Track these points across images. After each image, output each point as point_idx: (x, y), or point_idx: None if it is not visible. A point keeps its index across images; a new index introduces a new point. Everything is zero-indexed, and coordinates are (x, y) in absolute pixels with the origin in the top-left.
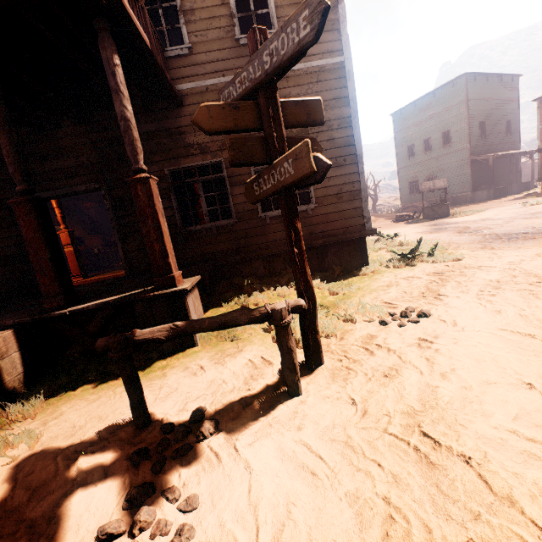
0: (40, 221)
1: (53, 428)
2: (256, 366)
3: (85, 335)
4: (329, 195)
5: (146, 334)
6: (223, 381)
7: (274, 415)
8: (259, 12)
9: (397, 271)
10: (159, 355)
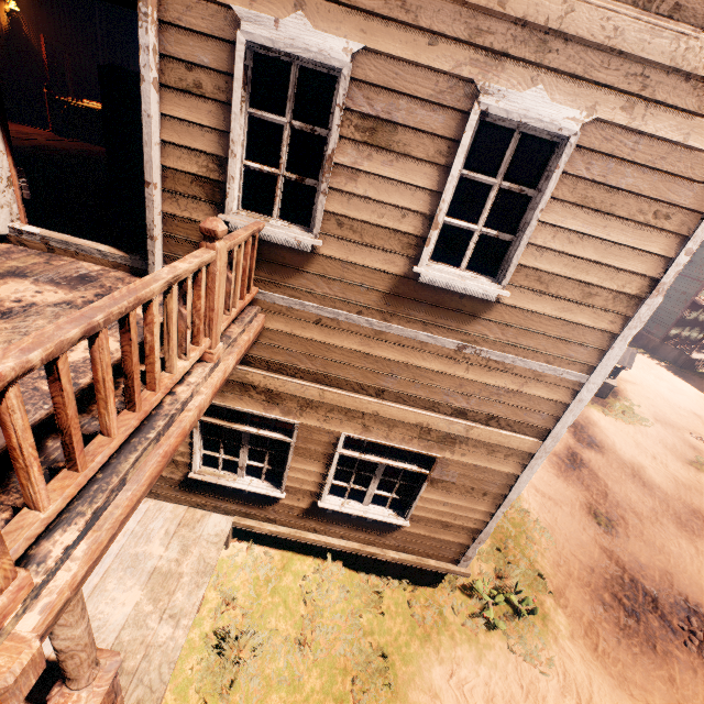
0: None
1: None
2: None
3: None
4: (434, 518)
5: None
6: None
7: None
8: (492, 232)
9: (461, 646)
10: None
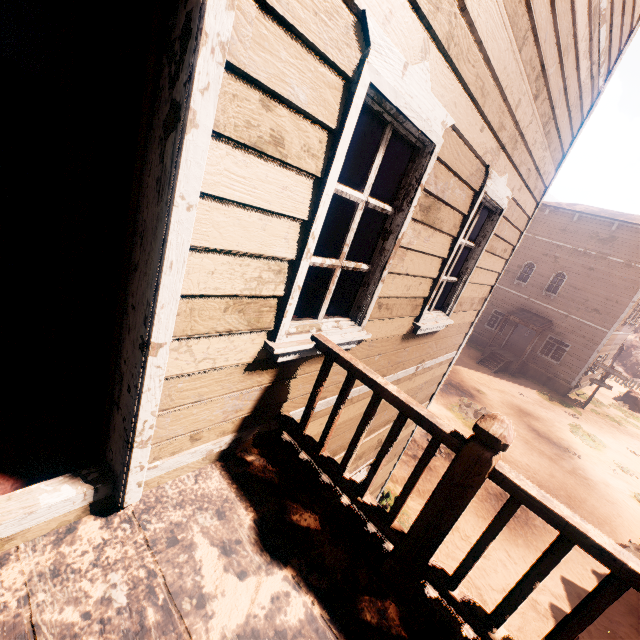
0: None
1: None
2: None
3: None
4: None
5: None
6: None
7: None
8: (451, 279)
9: None
10: None
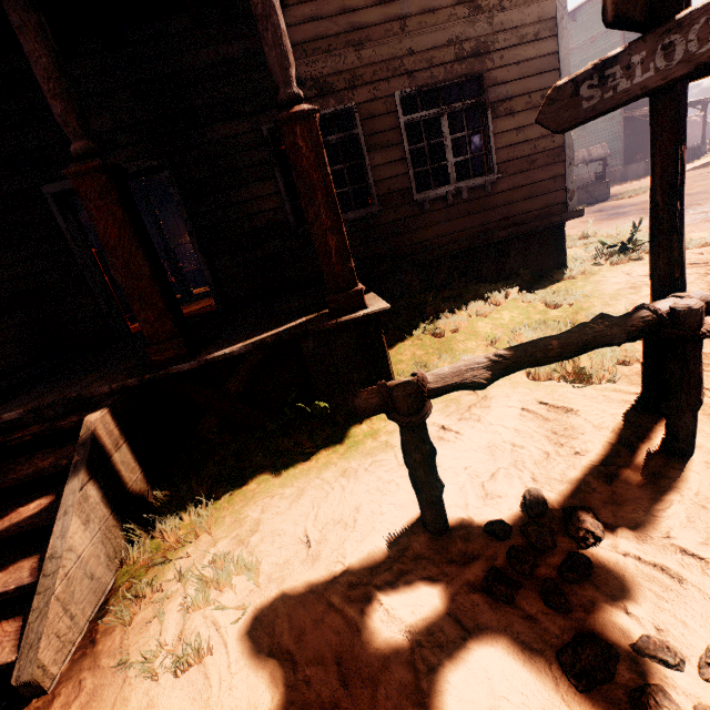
0: (125, 208)
1: (269, 549)
2: (543, 417)
3: (225, 399)
4: (517, 158)
5: (449, 378)
6: (513, 445)
7: (693, 490)
8: None
9: (622, 268)
10: (343, 417)
